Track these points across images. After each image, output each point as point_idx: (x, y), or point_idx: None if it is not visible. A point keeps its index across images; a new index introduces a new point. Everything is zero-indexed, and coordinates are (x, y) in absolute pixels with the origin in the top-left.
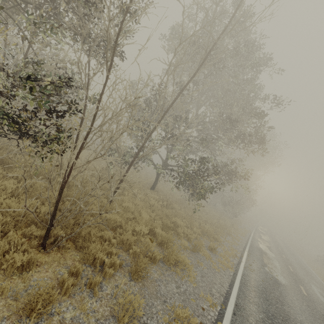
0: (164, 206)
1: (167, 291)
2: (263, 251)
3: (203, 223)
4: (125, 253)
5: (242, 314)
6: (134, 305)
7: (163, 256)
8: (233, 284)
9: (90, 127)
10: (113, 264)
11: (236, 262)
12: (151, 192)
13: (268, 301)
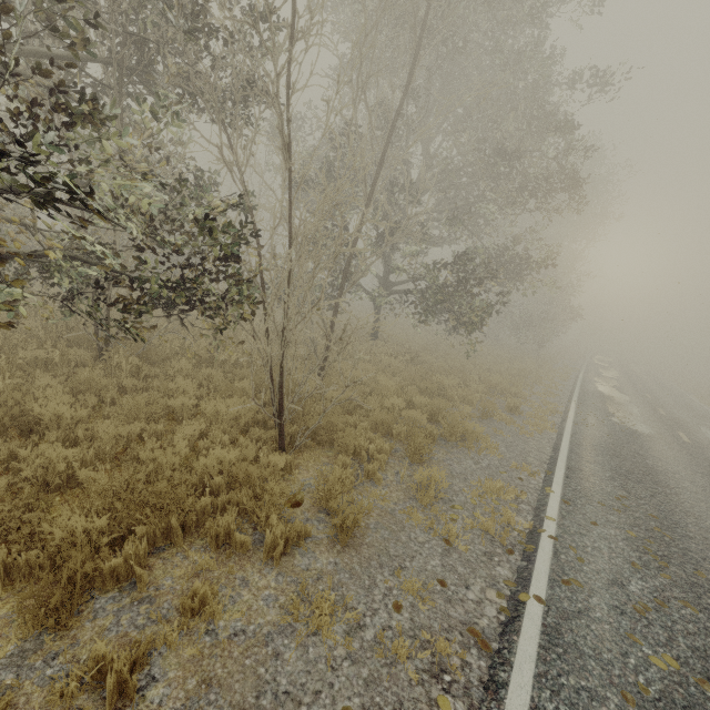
0: (408, 362)
1: (464, 469)
2: (606, 395)
3: (486, 373)
4: (386, 438)
5: (579, 476)
6: (435, 479)
7: (441, 430)
8: (558, 448)
9: (294, 263)
10: (380, 450)
11: (559, 421)
12: (376, 345)
13: (618, 458)
